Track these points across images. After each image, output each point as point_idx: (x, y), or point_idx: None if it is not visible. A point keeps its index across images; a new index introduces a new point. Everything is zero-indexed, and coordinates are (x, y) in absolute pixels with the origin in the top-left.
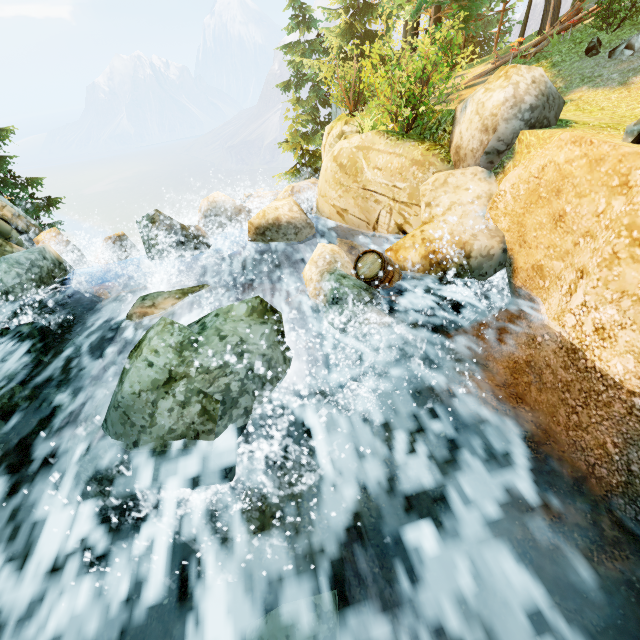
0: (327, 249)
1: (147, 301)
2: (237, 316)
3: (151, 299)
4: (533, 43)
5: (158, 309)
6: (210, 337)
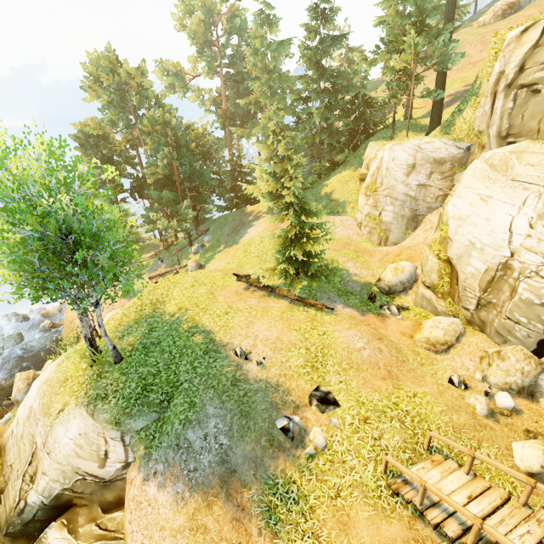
0: (46, 321)
1: (3, 335)
2: (14, 335)
3: (4, 334)
4: (161, 250)
5: (5, 336)
6: (6, 338)
